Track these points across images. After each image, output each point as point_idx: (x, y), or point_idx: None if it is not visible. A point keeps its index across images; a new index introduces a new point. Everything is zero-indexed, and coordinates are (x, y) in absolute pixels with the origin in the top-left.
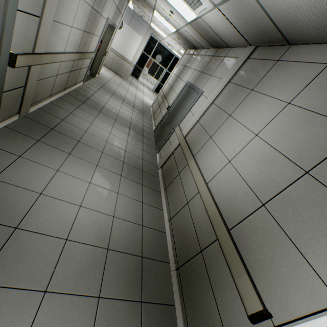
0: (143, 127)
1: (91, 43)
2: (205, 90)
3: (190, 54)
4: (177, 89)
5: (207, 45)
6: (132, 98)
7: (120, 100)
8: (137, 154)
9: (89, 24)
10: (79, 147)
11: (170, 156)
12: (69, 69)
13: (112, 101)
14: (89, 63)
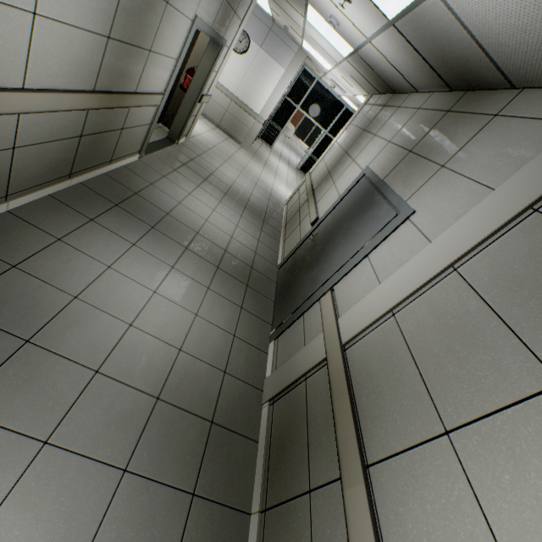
0: (253, 261)
1: (148, 71)
2: (421, 209)
3: (380, 104)
4: (340, 181)
5: (430, 82)
6: (247, 187)
7: (219, 192)
8: (213, 352)
9: (123, 21)
10: (15, 369)
11: (298, 381)
12: (73, 131)
13: (197, 198)
14: (150, 116)
